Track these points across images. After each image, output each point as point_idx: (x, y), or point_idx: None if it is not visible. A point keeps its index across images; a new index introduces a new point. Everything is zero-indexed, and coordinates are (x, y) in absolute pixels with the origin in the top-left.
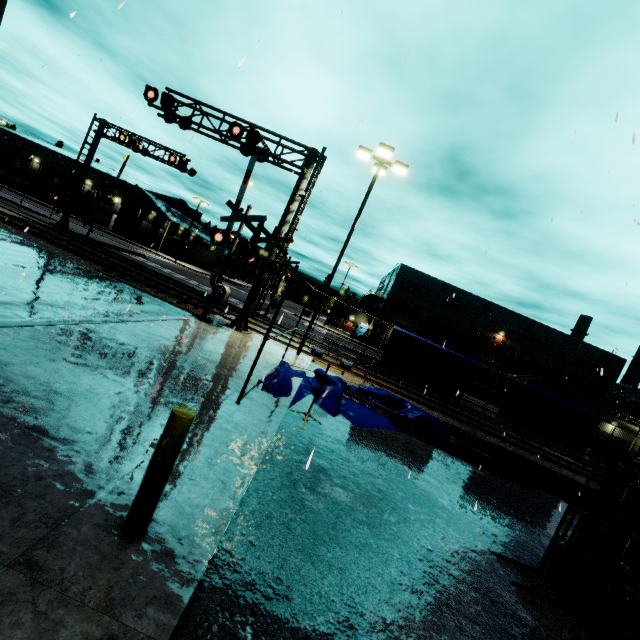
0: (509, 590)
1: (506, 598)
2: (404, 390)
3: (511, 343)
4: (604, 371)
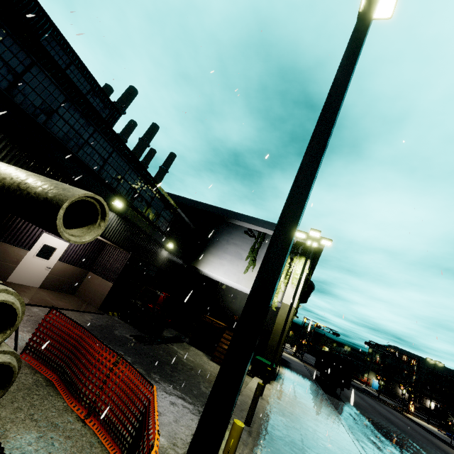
0: None
1: None
2: None
3: None
4: None
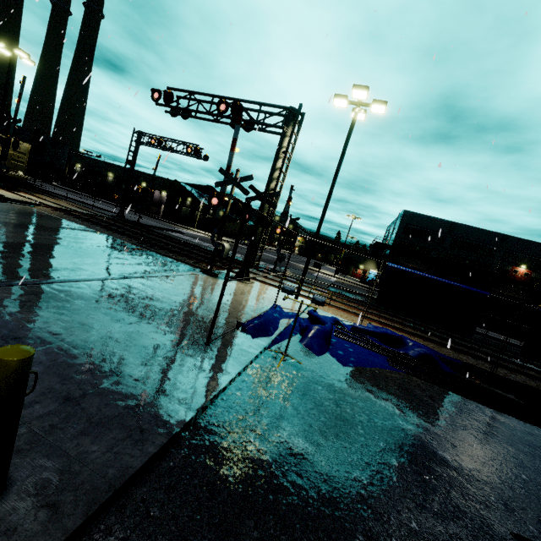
0: None
1: None
2: (409, 328)
3: (537, 275)
4: None
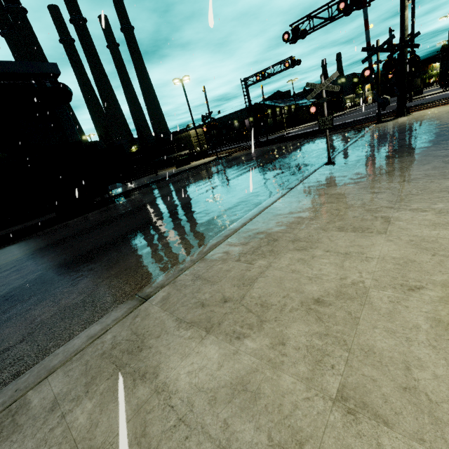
0: None
1: None
2: None
3: None
4: None
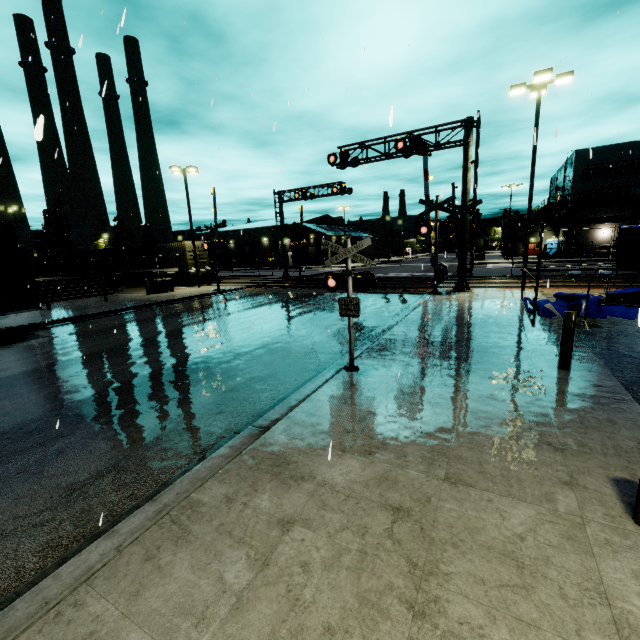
0: None
1: None
2: None
3: None
4: None
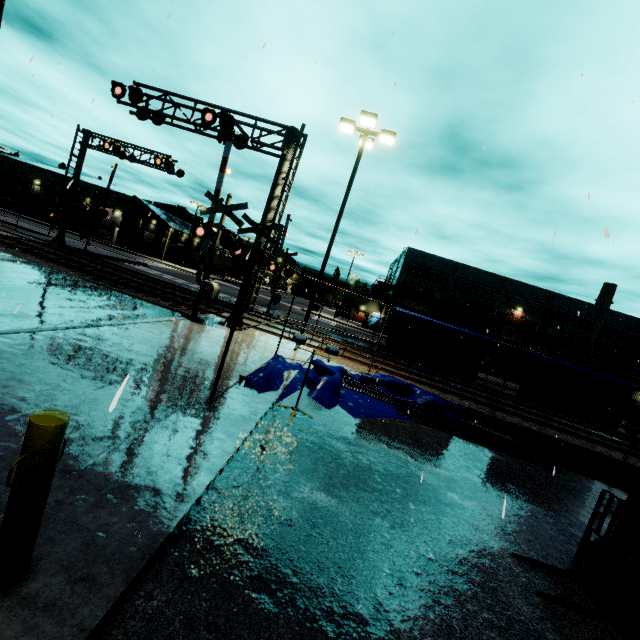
0: (533, 603)
1: (529, 615)
2: (415, 375)
3: (531, 318)
4: (634, 338)
